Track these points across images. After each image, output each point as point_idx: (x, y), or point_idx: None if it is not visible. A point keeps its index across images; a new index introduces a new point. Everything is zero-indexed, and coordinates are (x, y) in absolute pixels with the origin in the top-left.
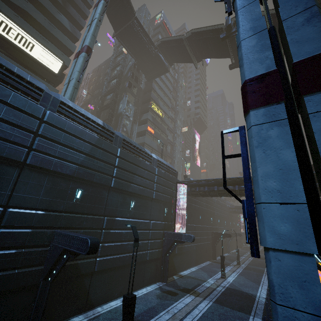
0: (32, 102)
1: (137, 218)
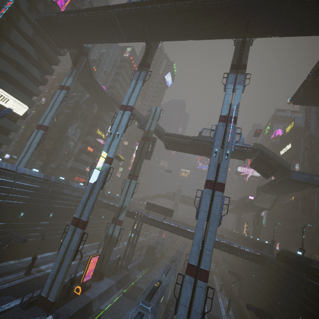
0: (10, 180)
1: (53, 221)
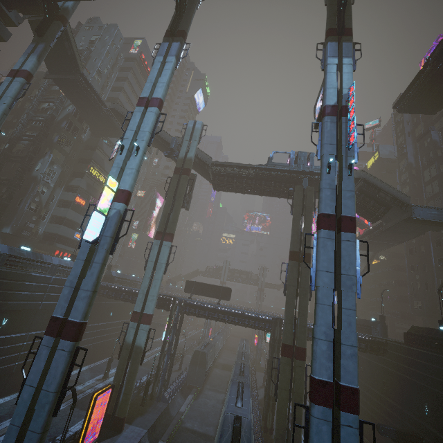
0: None
1: (10, 333)
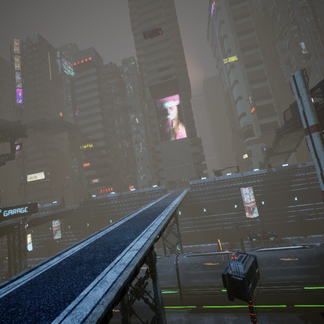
0: None
1: (37, 235)
